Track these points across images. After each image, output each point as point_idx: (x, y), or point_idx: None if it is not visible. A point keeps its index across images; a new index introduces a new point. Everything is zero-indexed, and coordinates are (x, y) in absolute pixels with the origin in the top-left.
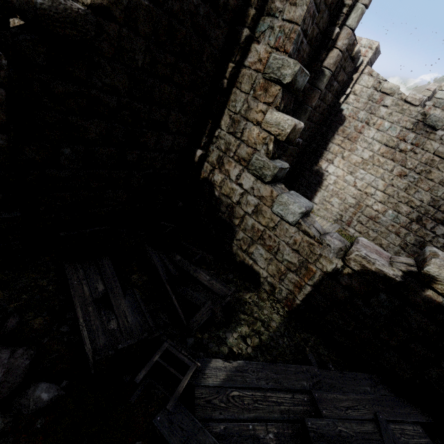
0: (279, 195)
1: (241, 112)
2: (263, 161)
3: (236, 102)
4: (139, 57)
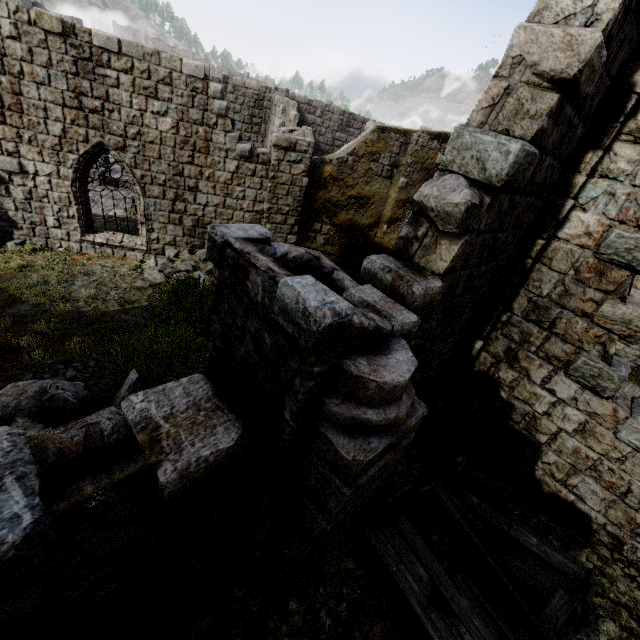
0: (633, 419)
1: (552, 296)
2: (598, 369)
3: (541, 282)
4: (458, 288)
